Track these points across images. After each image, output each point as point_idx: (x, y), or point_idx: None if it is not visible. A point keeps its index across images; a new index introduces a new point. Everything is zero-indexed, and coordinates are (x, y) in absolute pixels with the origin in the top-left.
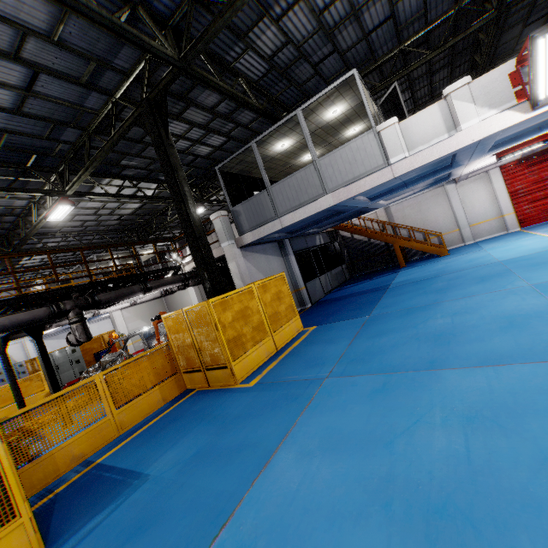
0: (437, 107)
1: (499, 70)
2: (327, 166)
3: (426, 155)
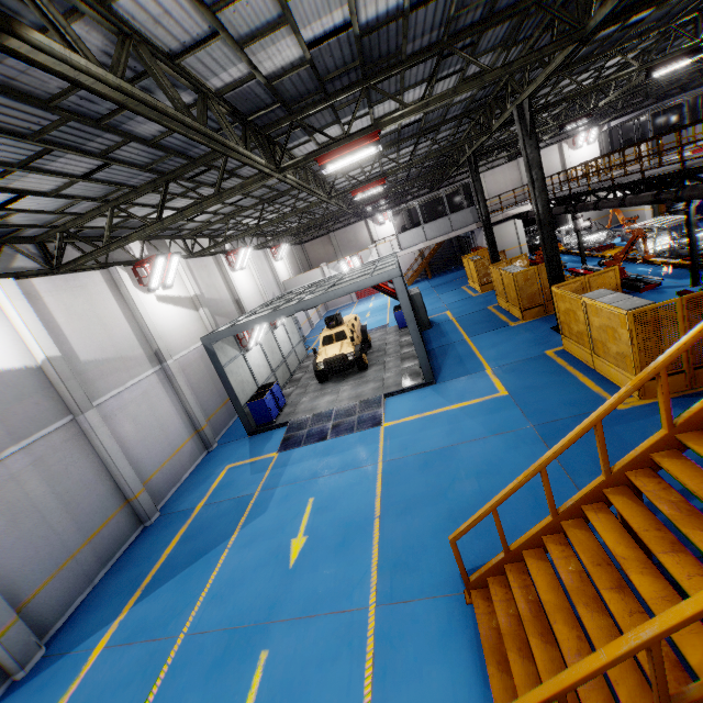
0: None
1: None
2: None
3: None
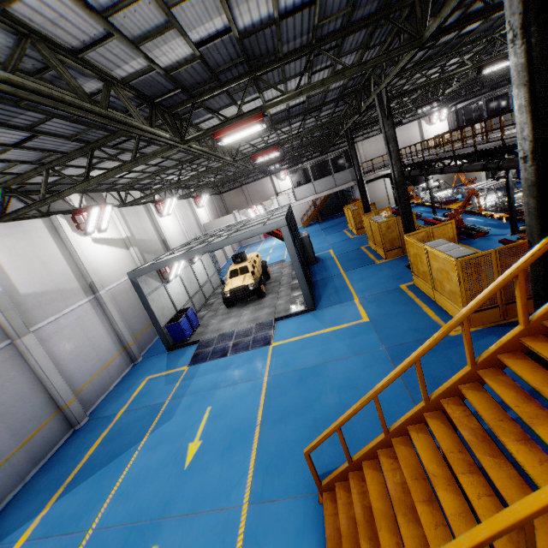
0: None
1: None
2: None
3: None
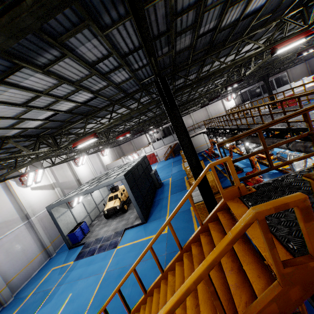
0: (300, 81)
1: (310, 77)
2: (279, 91)
3: (299, 89)
